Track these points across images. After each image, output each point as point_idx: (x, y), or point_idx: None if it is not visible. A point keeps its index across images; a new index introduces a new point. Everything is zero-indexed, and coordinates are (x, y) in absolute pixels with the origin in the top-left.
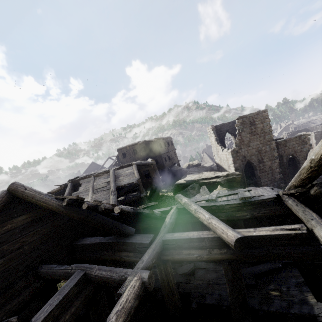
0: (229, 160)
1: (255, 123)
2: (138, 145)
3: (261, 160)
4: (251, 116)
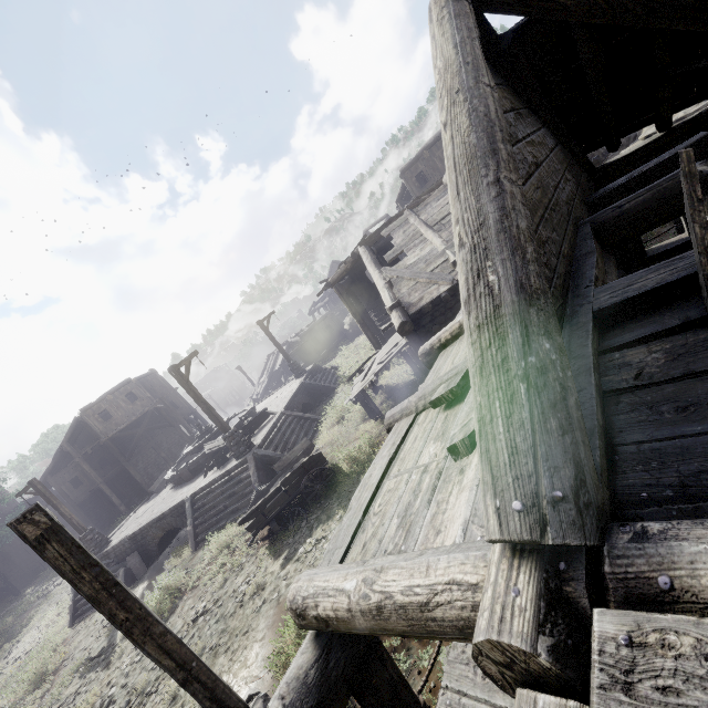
0: None
1: None
2: None
3: None
4: None
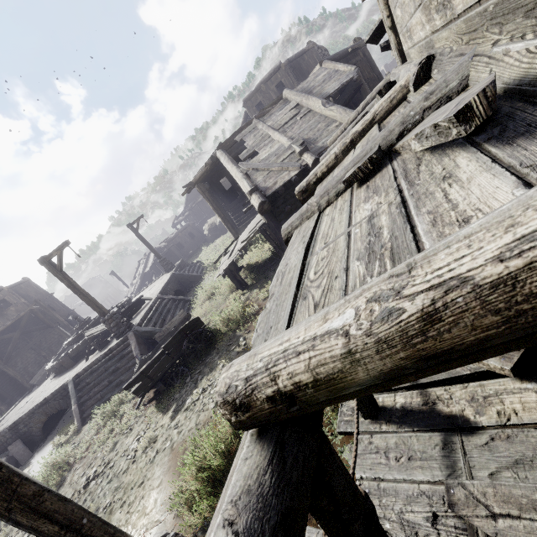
0: None
1: None
2: (282, 70)
3: None
4: None
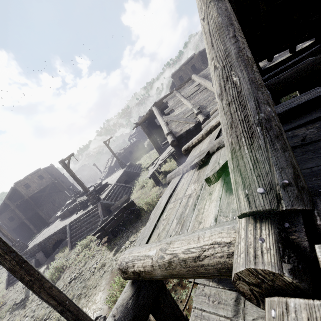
0: None
1: None
2: (195, 58)
3: None
4: None
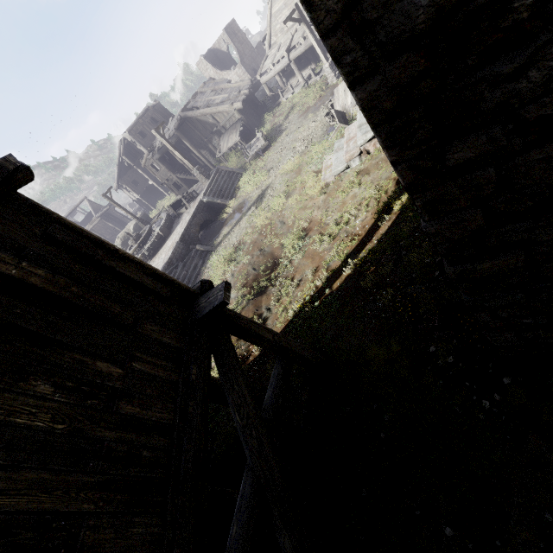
0: (243, 74)
1: (236, 32)
2: (151, 111)
3: (258, 66)
4: (230, 27)
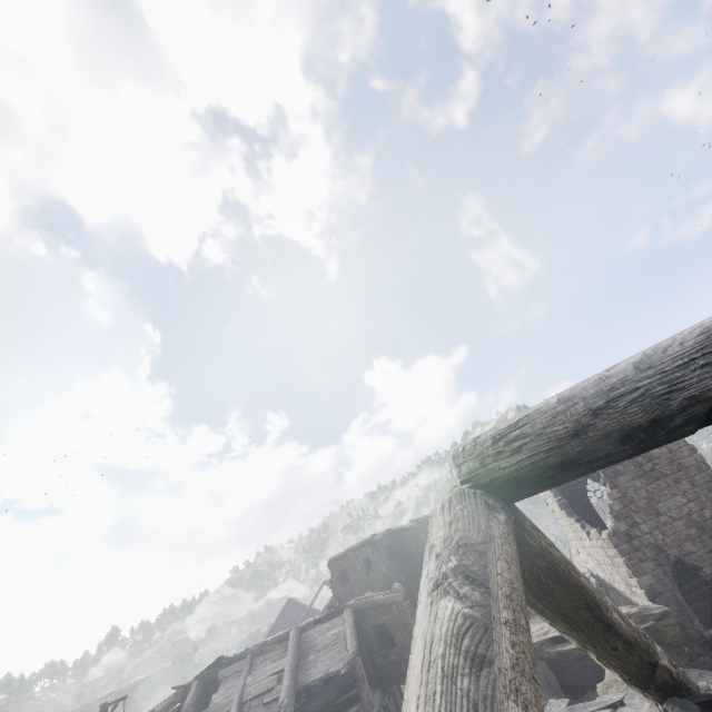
0: (617, 563)
1: None
2: (372, 545)
3: None
4: None
